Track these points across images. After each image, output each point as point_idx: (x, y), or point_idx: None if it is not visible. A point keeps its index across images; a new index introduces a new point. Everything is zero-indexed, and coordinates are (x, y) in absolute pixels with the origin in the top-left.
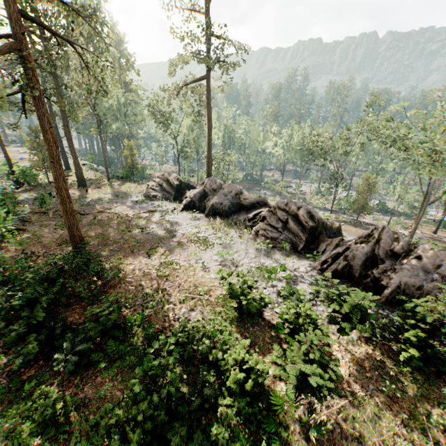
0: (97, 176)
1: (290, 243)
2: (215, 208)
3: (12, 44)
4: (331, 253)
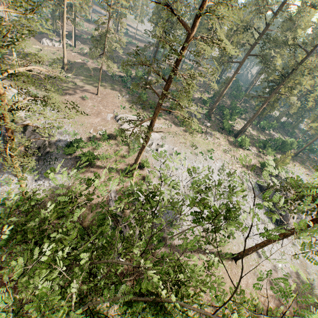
0: None
1: None
2: None
3: None
4: None
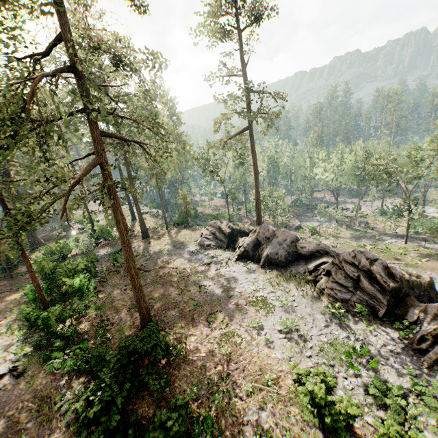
0: (157, 224)
1: (366, 306)
2: (270, 259)
3: (94, 161)
4: (428, 326)
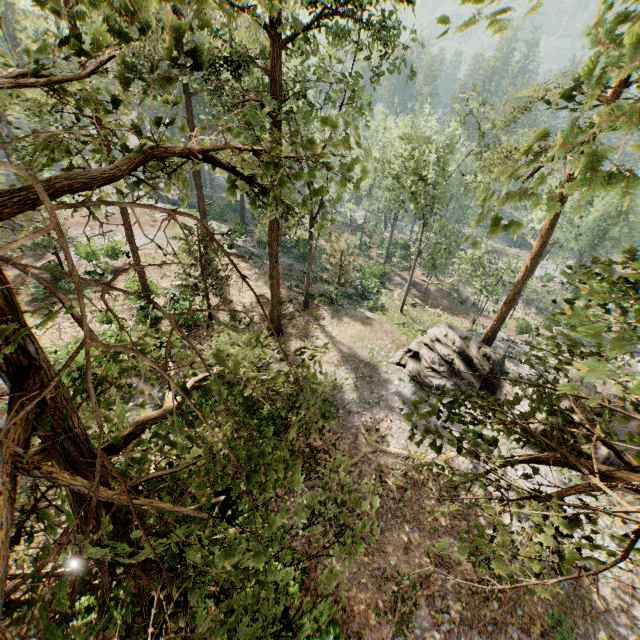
0: None
1: None
2: (609, 462)
3: None
4: None
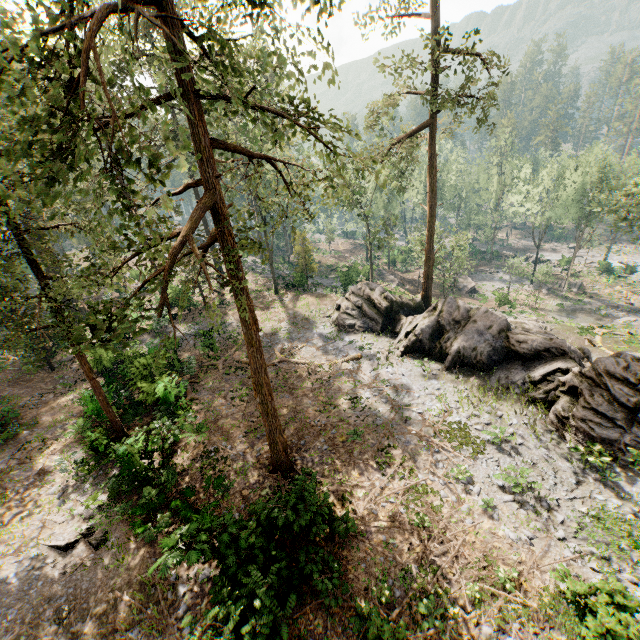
0: (259, 284)
1: None
2: (462, 356)
3: (207, 201)
4: None
